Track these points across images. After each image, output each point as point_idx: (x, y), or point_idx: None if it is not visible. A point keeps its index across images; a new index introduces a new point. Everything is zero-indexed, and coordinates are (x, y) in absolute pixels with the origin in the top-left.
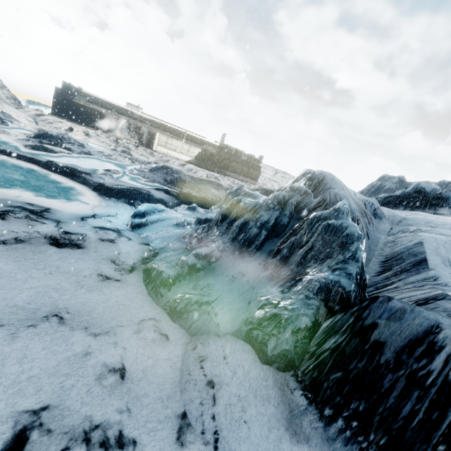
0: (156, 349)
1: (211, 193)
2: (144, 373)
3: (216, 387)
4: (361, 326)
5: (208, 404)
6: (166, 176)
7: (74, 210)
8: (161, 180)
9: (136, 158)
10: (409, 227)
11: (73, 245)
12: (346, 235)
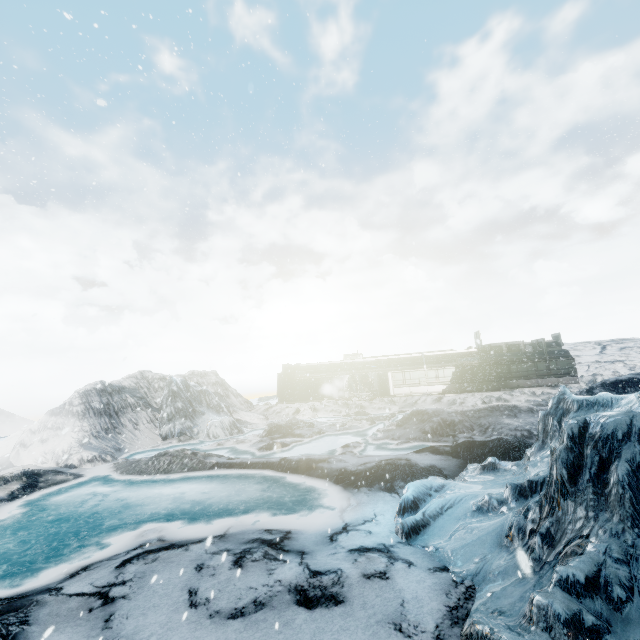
0: None
1: (506, 426)
2: None
3: None
4: None
5: None
6: (422, 425)
7: (318, 524)
8: (418, 433)
9: (374, 416)
10: None
11: (328, 598)
12: None
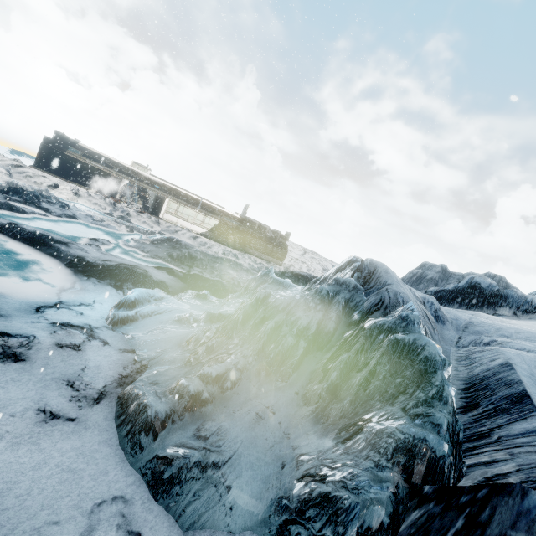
0: None
1: (228, 275)
2: None
3: None
4: None
5: None
6: (172, 251)
7: (29, 294)
8: (165, 255)
9: (136, 226)
10: (482, 338)
11: (8, 356)
12: (424, 358)
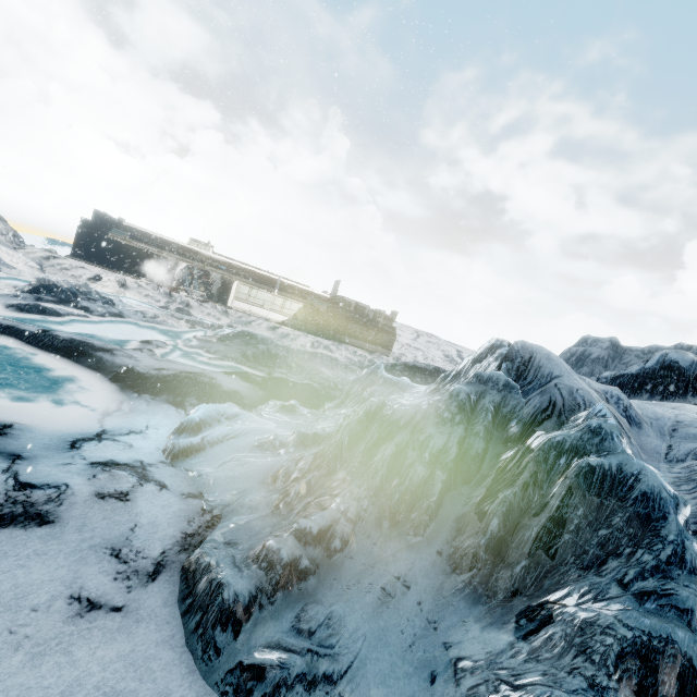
0: None
1: (321, 374)
2: None
3: None
4: None
5: None
6: (246, 348)
7: (63, 424)
8: (237, 354)
9: (198, 321)
10: None
11: (30, 517)
12: (642, 496)
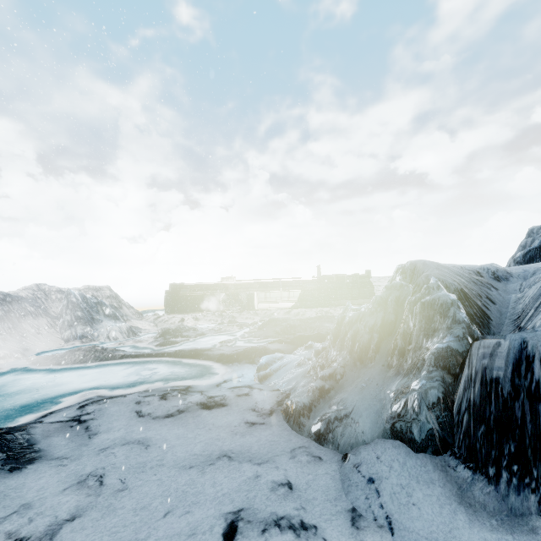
0: (312, 468)
1: (326, 328)
2: (308, 485)
3: (376, 482)
4: (475, 373)
5: (373, 497)
6: (275, 328)
7: (208, 382)
8: (272, 333)
9: (243, 323)
10: (539, 275)
11: (218, 405)
12: (440, 305)
